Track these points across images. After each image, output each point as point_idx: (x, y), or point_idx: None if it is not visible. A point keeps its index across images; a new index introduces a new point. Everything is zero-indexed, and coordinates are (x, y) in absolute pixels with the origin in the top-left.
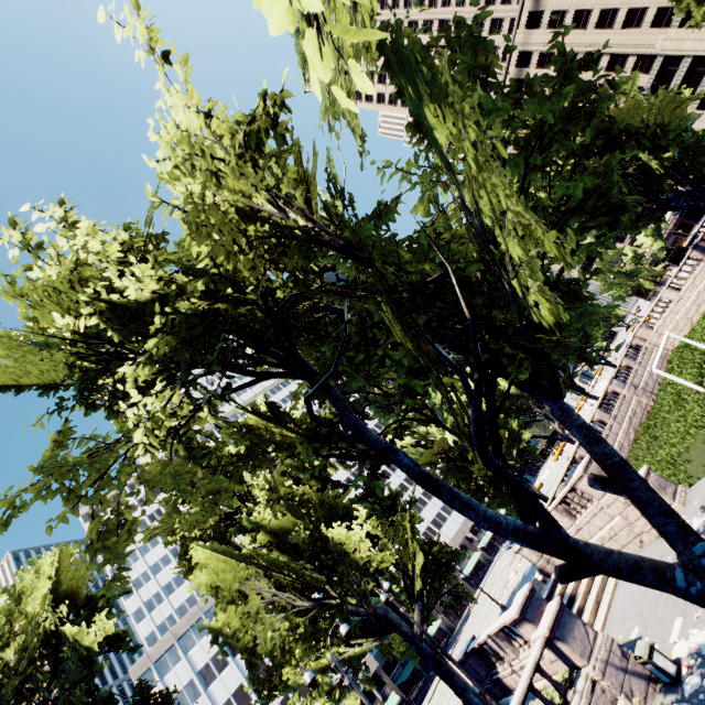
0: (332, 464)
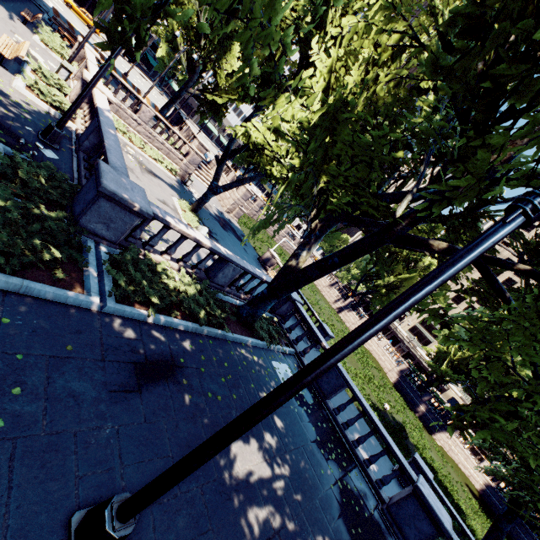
0: None
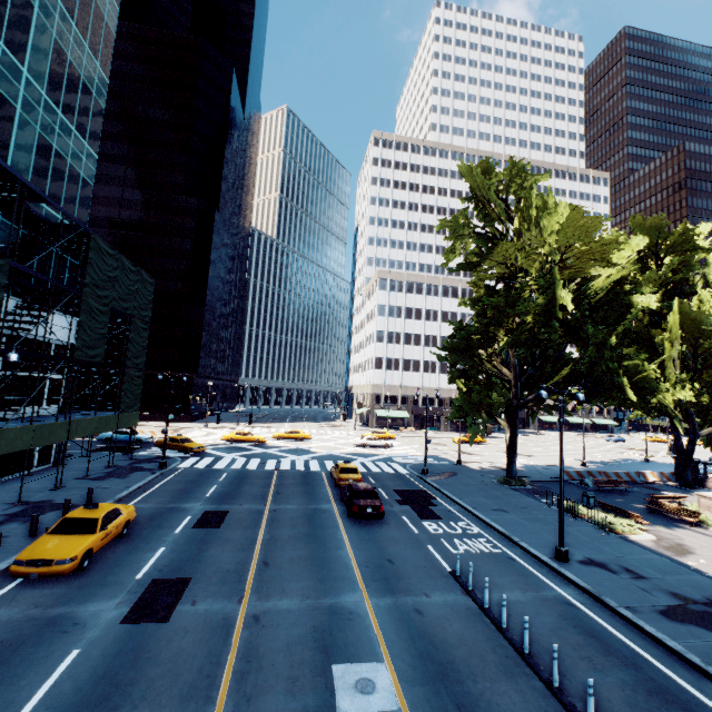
0: None
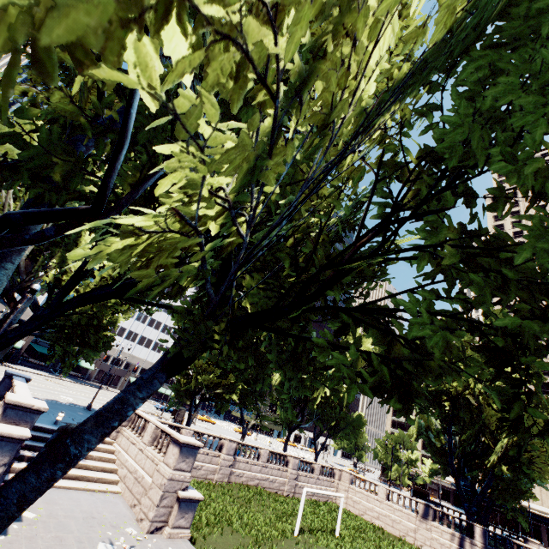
0: None
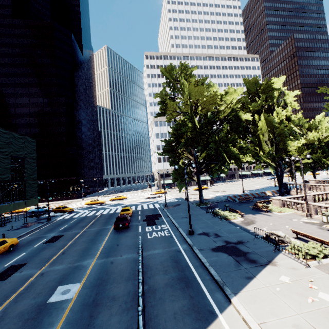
0: None
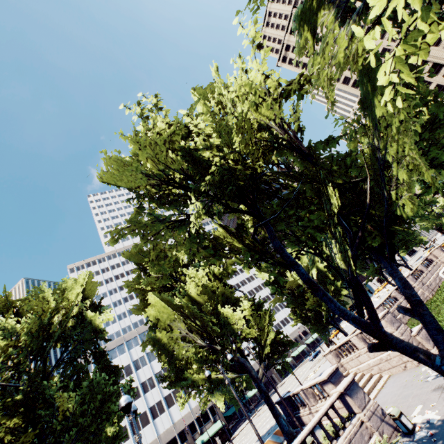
0: (252, 266)
